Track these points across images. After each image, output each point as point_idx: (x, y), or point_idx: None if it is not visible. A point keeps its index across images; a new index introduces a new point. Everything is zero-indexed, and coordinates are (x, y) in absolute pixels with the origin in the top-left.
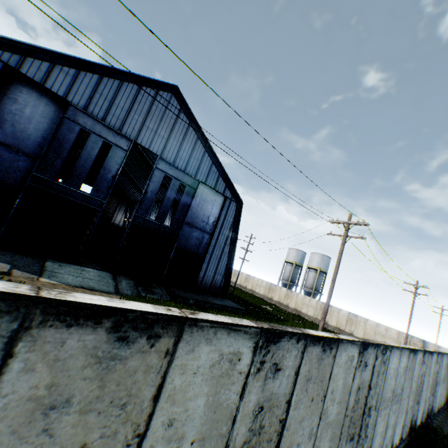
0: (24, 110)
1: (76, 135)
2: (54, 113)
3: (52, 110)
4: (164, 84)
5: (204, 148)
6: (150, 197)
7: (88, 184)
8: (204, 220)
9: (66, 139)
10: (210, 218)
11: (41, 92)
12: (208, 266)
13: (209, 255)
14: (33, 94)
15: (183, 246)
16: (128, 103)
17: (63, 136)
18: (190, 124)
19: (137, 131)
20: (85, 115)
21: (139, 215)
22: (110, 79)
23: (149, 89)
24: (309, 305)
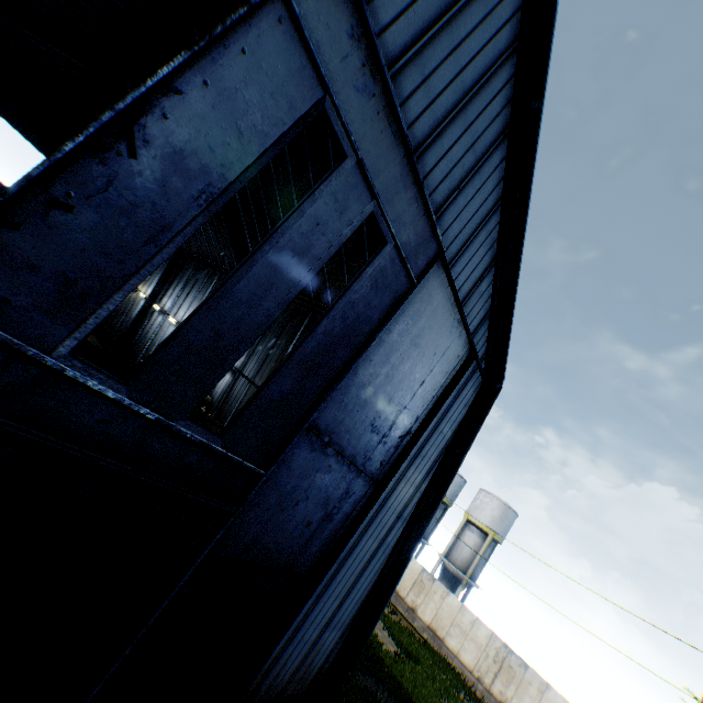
0: None
1: None
2: None
3: None
4: None
5: (509, 112)
6: (153, 196)
7: (46, 153)
8: (379, 425)
9: None
10: (399, 419)
11: None
12: (316, 605)
13: (337, 561)
14: None
15: (249, 539)
16: None
17: None
18: None
19: None
20: None
21: None
22: None
23: None
24: (470, 635)
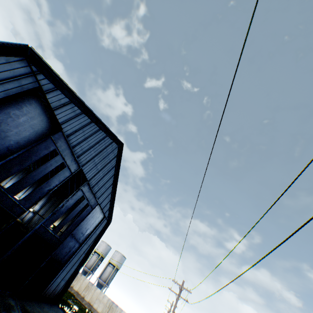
0: (21, 116)
1: (48, 152)
2: (42, 128)
3: (43, 125)
4: (119, 140)
5: (113, 182)
6: (63, 210)
7: None
8: (83, 232)
9: (38, 153)
10: (87, 231)
11: (46, 110)
12: (62, 272)
13: (69, 261)
14: (38, 109)
15: (56, 254)
16: (94, 142)
17: (38, 149)
18: (116, 166)
19: (87, 161)
20: (65, 140)
21: (44, 225)
22: (95, 125)
23: (110, 138)
24: (102, 301)
